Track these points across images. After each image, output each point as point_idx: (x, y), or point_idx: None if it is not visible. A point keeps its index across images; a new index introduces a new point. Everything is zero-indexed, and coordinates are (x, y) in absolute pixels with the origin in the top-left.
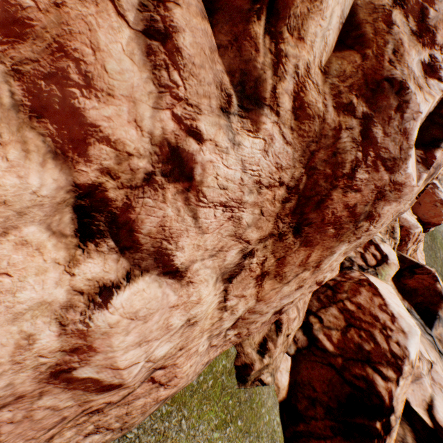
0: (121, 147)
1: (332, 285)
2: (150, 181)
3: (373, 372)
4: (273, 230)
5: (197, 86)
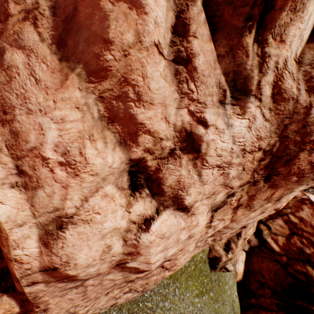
0: (156, 135)
1: None
2: (172, 154)
3: (312, 270)
4: (250, 179)
5: (205, 90)
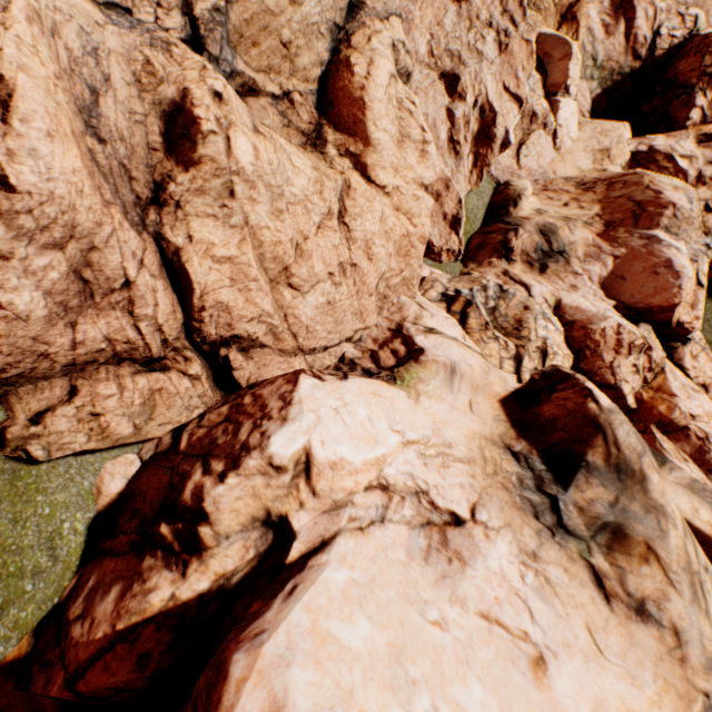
0: None
1: (258, 383)
2: None
3: (201, 466)
4: None
5: None
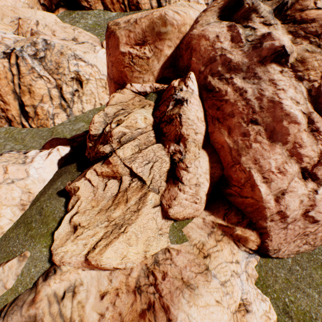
0: (310, 156)
1: None
2: (318, 162)
3: None
4: None
5: None
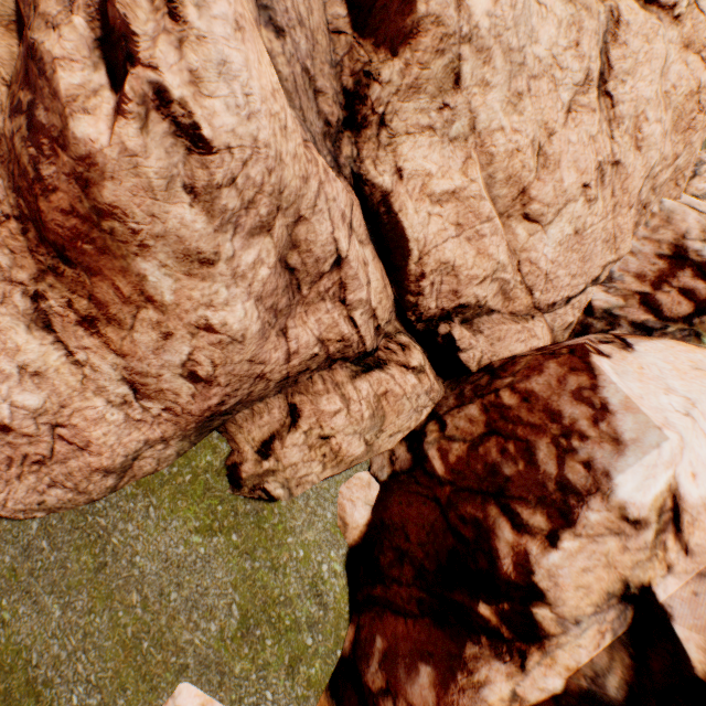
0: None
1: (497, 367)
2: None
3: (500, 514)
4: (39, 266)
5: None
